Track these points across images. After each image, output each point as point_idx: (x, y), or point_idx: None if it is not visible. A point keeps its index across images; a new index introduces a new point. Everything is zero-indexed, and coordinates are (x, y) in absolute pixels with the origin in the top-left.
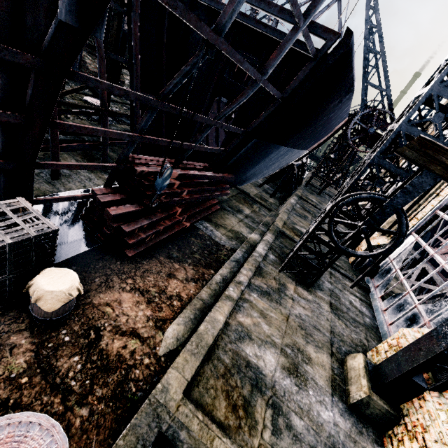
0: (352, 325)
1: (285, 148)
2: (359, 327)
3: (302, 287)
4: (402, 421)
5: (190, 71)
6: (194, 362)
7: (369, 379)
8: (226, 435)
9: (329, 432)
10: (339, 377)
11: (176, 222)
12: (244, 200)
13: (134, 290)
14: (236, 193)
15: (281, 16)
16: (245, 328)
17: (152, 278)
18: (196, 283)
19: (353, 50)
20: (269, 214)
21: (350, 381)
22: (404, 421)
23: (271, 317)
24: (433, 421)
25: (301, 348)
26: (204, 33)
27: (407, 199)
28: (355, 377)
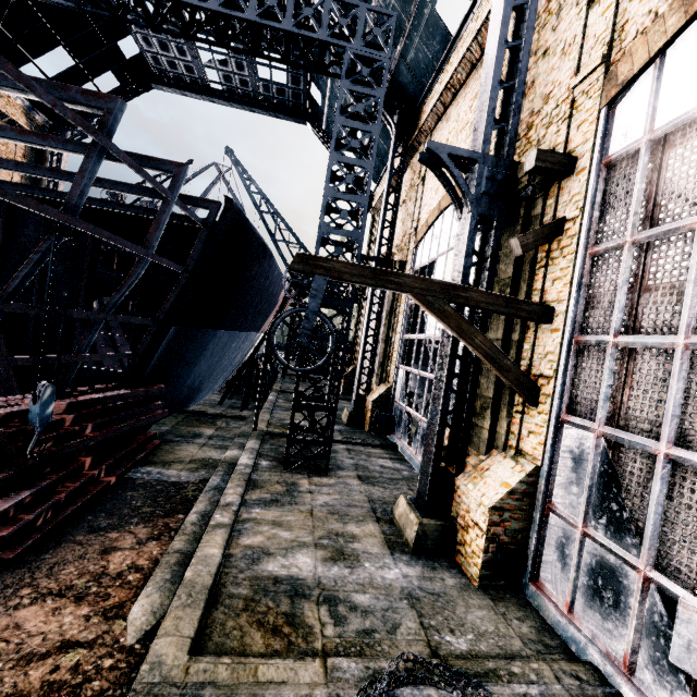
0: (390, 484)
1: (226, 333)
2: (399, 483)
3: (318, 476)
4: (458, 525)
5: (43, 257)
6: (193, 613)
7: (416, 511)
8: (273, 657)
9: (401, 587)
10: (393, 535)
11: (89, 481)
12: (199, 421)
13: (40, 598)
14: (182, 418)
15: (148, 195)
16: (257, 548)
17: (73, 568)
18: (159, 540)
19: (242, 214)
20: (244, 423)
21: (404, 529)
22: (459, 523)
23: (290, 521)
24: (469, 498)
25: (340, 532)
26: (52, 215)
27: (318, 302)
28: (406, 520)
